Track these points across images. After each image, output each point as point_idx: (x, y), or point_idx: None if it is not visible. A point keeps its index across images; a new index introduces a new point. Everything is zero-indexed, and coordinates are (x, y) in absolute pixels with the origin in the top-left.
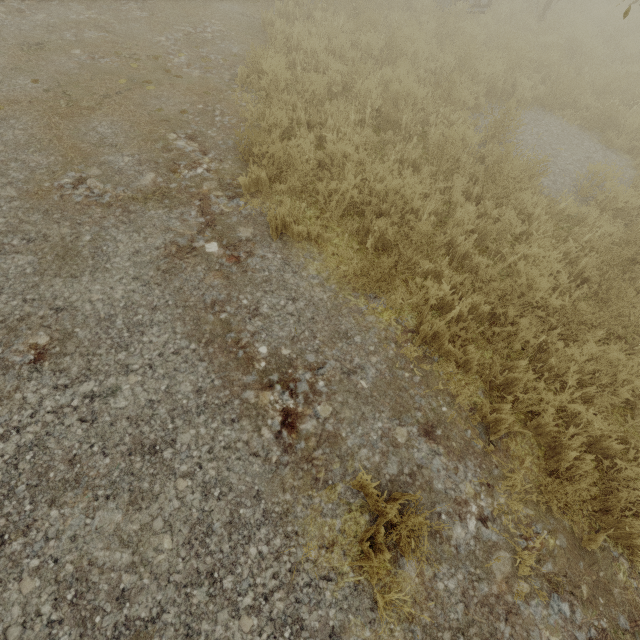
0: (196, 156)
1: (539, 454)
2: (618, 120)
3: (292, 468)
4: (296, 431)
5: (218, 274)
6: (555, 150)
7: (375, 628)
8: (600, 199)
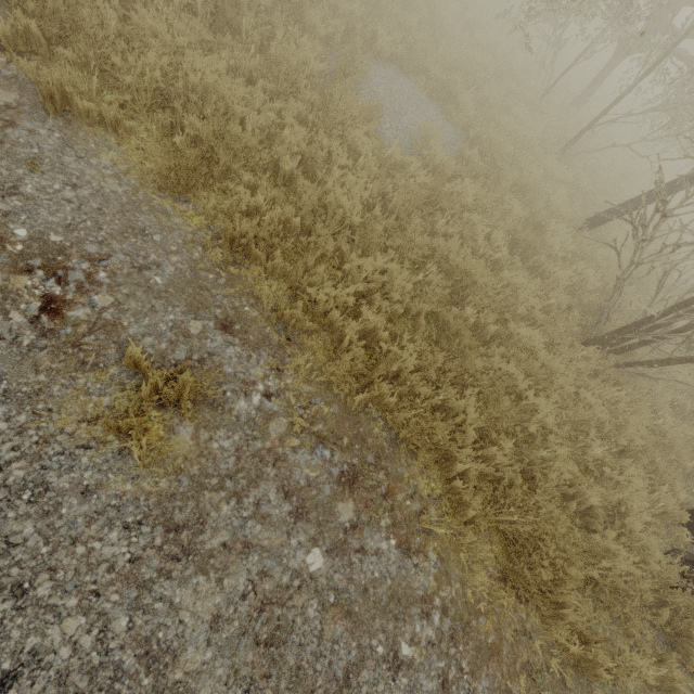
0: None
1: (330, 348)
2: (458, 96)
3: (51, 352)
4: (61, 317)
5: None
6: (403, 109)
7: (138, 482)
8: (424, 155)
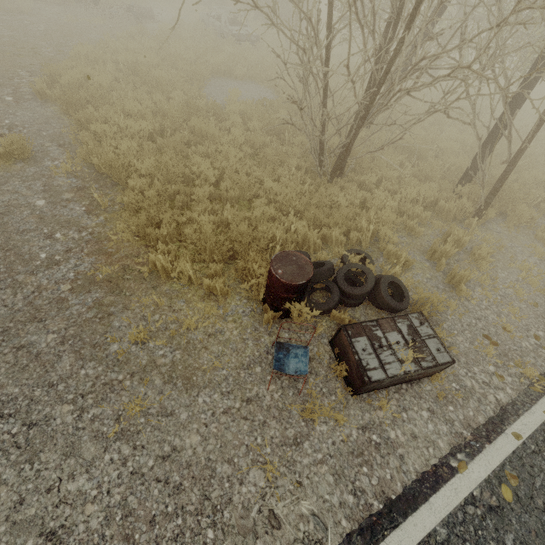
0: (26, 77)
1: None
2: None
3: None
4: (3, 138)
5: (5, 104)
6: (241, 94)
7: None
8: (227, 102)
